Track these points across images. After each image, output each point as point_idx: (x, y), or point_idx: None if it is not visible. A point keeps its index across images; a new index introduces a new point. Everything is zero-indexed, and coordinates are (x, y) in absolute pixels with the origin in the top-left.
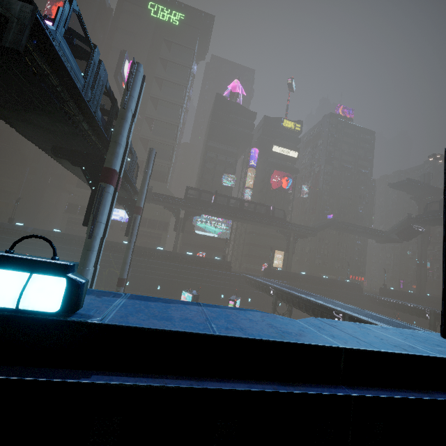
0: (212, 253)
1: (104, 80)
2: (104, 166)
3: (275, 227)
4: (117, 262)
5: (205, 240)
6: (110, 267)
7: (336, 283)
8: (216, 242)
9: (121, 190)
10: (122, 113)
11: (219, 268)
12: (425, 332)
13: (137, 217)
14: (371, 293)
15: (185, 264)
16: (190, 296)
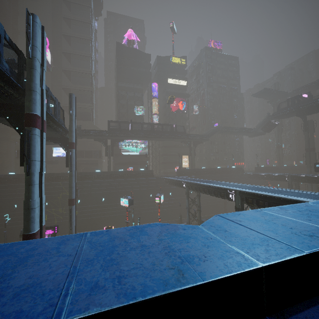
0: (138, 166)
1: (0, 32)
2: (25, 112)
3: (179, 139)
4: (67, 187)
5: (130, 158)
6: (62, 192)
7: (226, 170)
8: (139, 158)
9: (53, 132)
10: (30, 62)
11: (145, 176)
12: (314, 202)
13: (72, 151)
14: (250, 172)
15: (119, 178)
16: (127, 201)
